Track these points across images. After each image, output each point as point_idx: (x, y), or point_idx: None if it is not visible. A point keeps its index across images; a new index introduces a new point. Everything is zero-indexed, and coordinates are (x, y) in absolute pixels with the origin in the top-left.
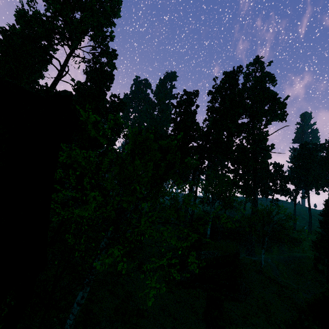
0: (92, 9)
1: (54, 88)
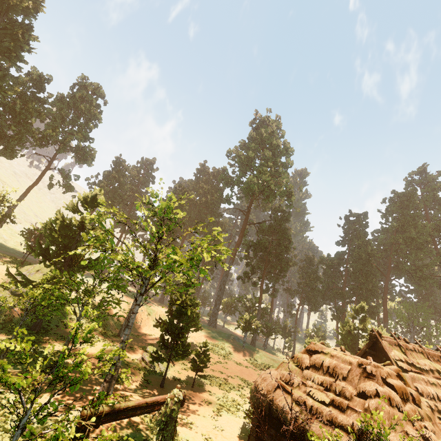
0: (276, 164)
1: (244, 232)
